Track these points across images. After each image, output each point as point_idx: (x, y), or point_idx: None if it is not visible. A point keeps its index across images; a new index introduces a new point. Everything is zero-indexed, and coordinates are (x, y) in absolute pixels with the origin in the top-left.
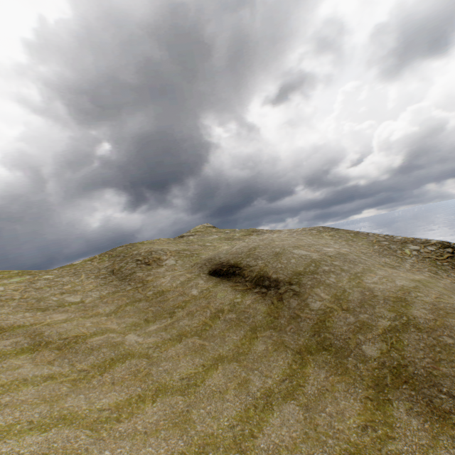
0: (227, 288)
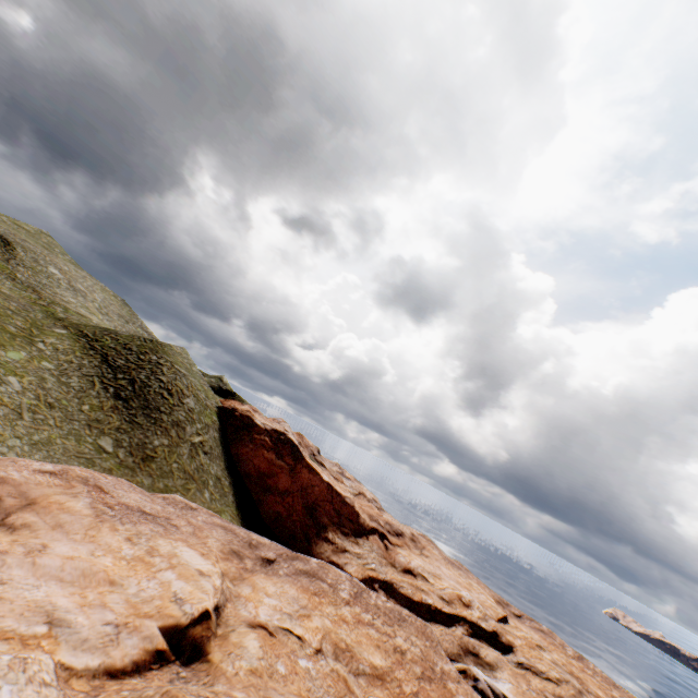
0: None
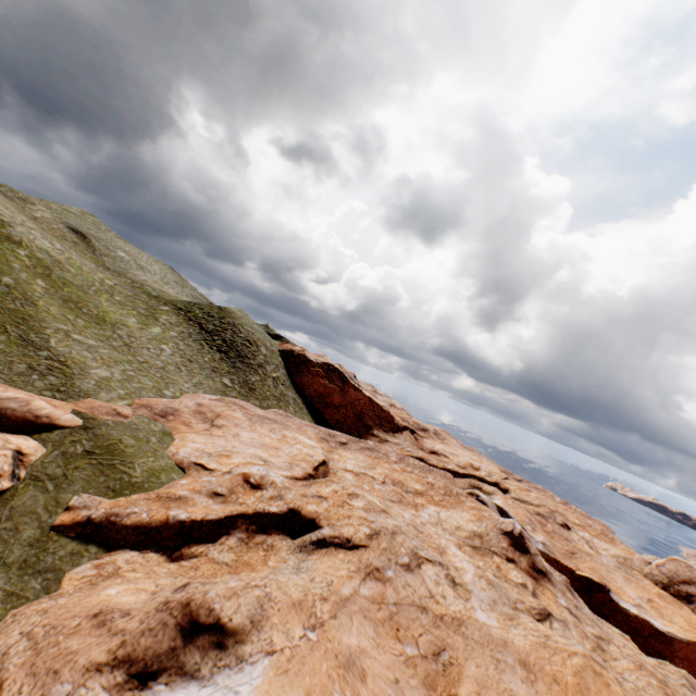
0: (74, 236)
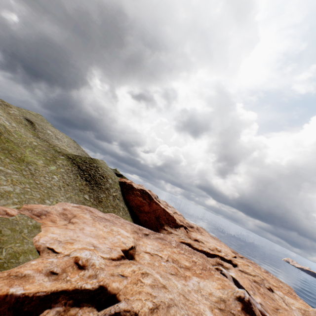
0: (27, 122)
